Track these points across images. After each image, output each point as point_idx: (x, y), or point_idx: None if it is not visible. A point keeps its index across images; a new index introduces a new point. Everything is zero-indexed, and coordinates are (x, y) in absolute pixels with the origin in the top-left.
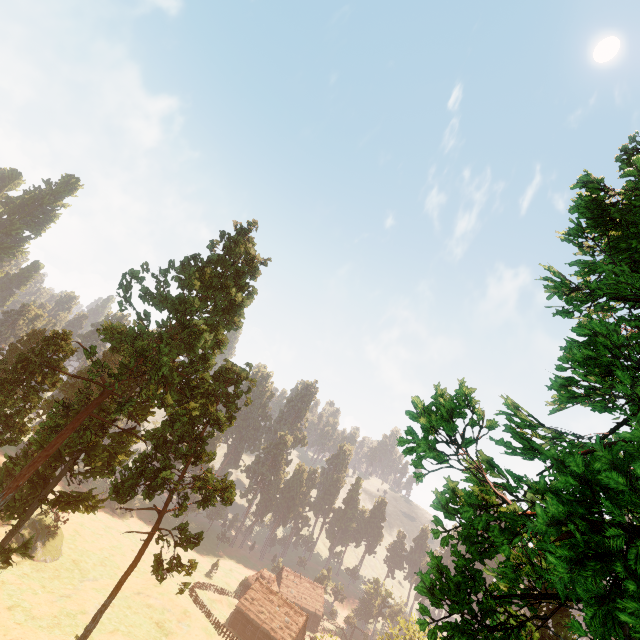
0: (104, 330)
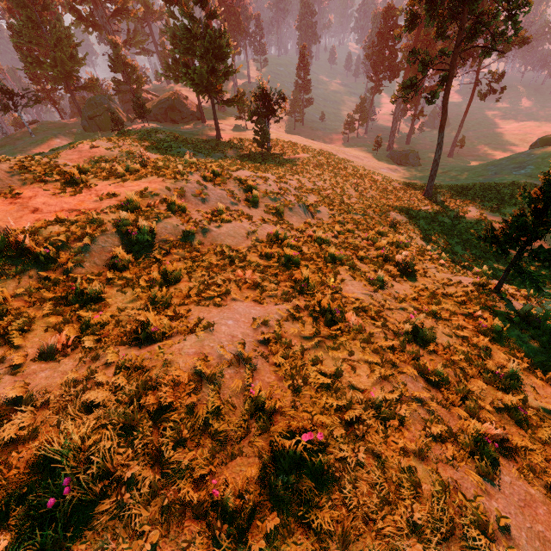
0: None
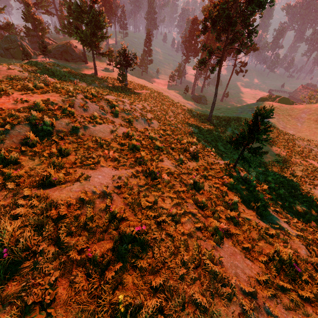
0: (202, 11)
